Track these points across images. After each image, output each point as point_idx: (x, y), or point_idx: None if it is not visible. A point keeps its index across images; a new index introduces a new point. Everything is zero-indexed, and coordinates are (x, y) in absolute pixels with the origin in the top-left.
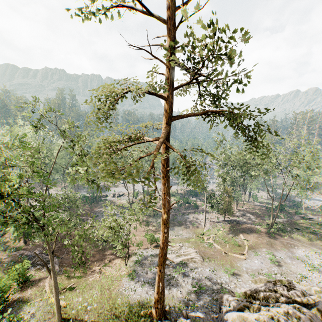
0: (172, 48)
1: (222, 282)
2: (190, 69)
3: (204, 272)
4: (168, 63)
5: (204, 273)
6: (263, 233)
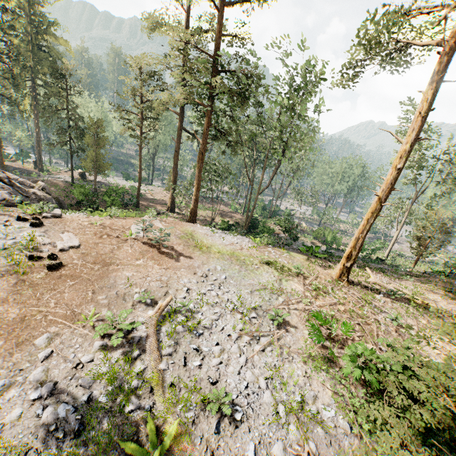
0: None
1: None
2: None
3: None
4: None
5: None
6: None
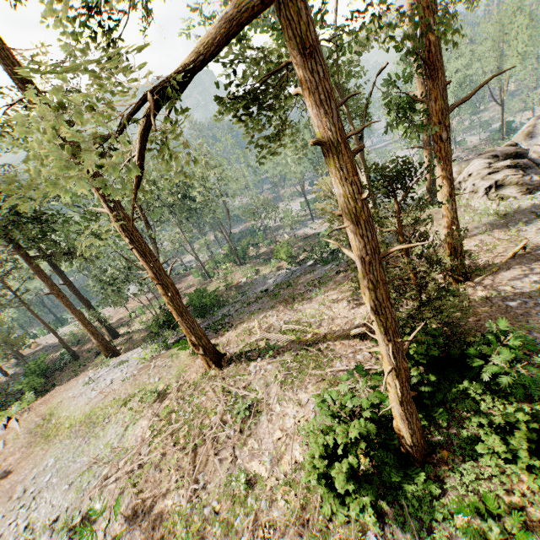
0: None
1: None
2: None
3: None
4: None
5: None
6: None
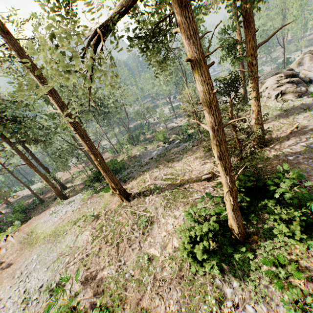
0: None
1: None
2: None
3: None
4: None
5: None
6: None
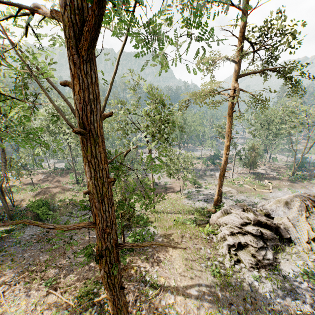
0: (245, 27)
1: (255, 202)
2: (262, 42)
3: (240, 197)
4: (241, 38)
5: (240, 198)
6: (285, 180)
